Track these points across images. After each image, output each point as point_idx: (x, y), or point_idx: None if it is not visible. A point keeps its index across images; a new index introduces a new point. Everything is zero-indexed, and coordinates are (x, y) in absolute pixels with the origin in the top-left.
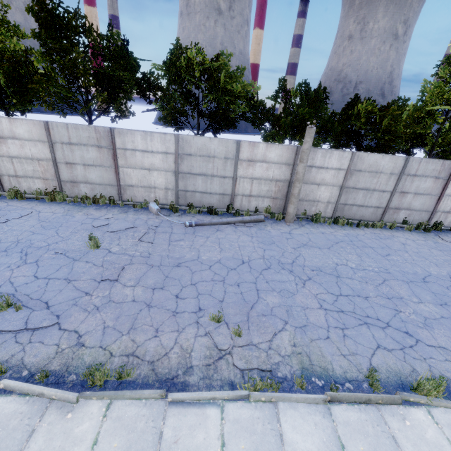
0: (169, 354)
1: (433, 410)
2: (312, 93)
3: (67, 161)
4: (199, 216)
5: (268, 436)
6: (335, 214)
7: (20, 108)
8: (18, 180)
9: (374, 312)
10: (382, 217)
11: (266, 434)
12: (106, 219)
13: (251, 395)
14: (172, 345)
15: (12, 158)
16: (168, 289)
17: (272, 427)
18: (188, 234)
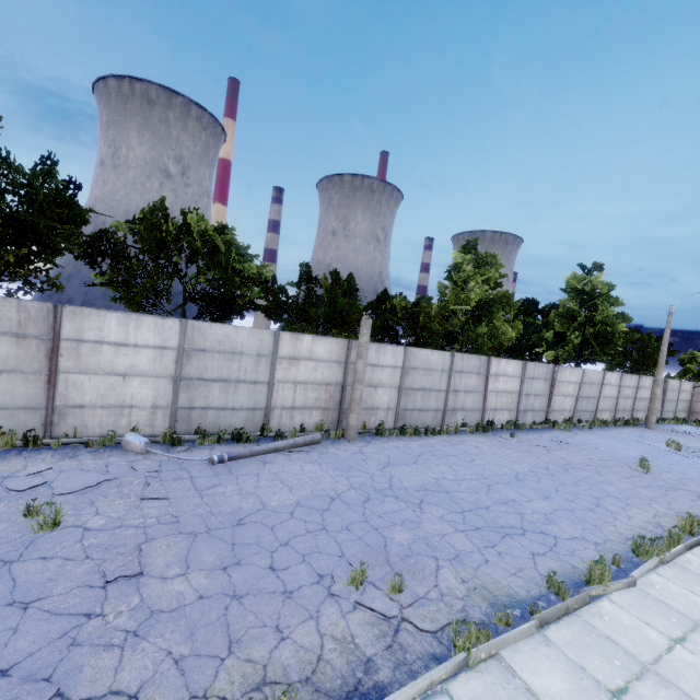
0: (324, 655)
1: (611, 597)
2: (344, 283)
3: None
4: (221, 447)
5: (518, 699)
6: (397, 423)
7: None
8: None
9: (505, 520)
10: (443, 421)
11: (514, 698)
12: (35, 474)
13: (470, 656)
14: (319, 641)
15: None
16: (250, 561)
17: (514, 686)
18: (222, 474)
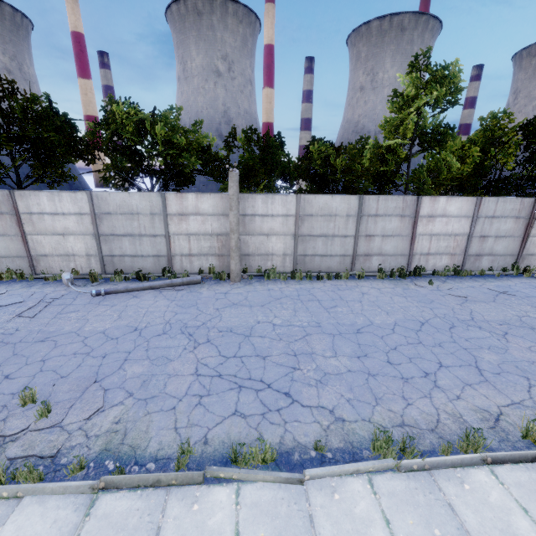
0: None
1: (245, 487)
2: (261, 139)
3: None
4: (123, 284)
5: None
6: (297, 268)
7: None
8: None
9: (262, 373)
10: (352, 266)
11: None
12: None
13: None
14: None
15: None
16: (3, 368)
17: None
18: (91, 304)
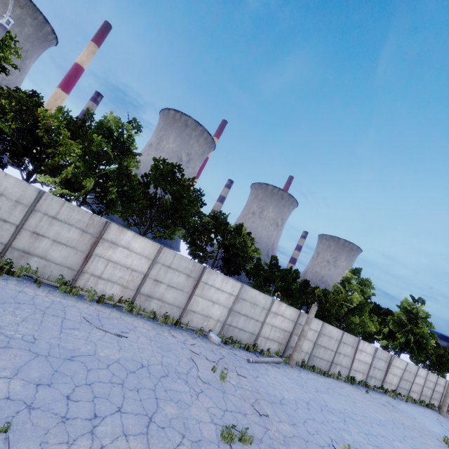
0: None
1: None
2: (294, 274)
3: (156, 278)
4: (242, 351)
5: None
6: (308, 362)
7: (110, 213)
8: (98, 280)
9: (387, 447)
10: (329, 369)
11: None
12: (192, 345)
13: None
14: None
15: (109, 262)
16: (299, 425)
17: None
18: (255, 370)
